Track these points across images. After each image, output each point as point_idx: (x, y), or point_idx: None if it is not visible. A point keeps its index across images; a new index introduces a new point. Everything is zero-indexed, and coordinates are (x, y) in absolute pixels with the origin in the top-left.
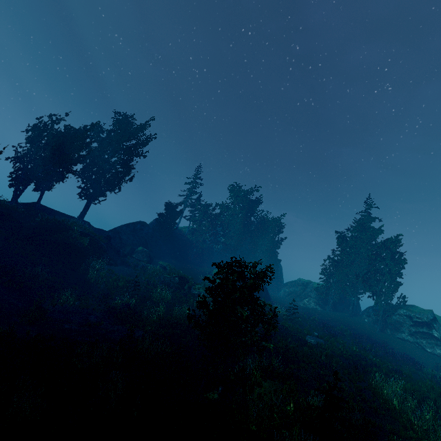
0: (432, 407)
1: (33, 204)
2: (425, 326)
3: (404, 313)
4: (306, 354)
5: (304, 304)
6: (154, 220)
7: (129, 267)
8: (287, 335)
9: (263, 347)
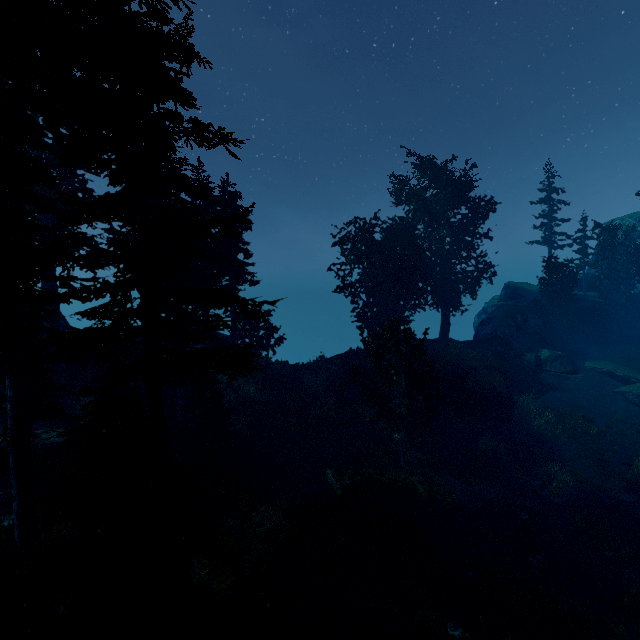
0: None
1: None
2: None
3: None
4: None
5: None
6: (506, 289)
7: (558, 389)
8: None
9: None
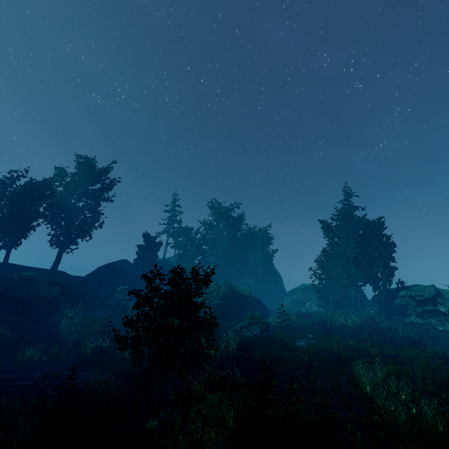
0: (421, 386)
1: (0, 265)
2: (430, 303)
3: (405, 294)
4: (285, 358)
5: (306, 310)
6: None
7: (110, 308)
8: (272, 343)
9: (205, 356)
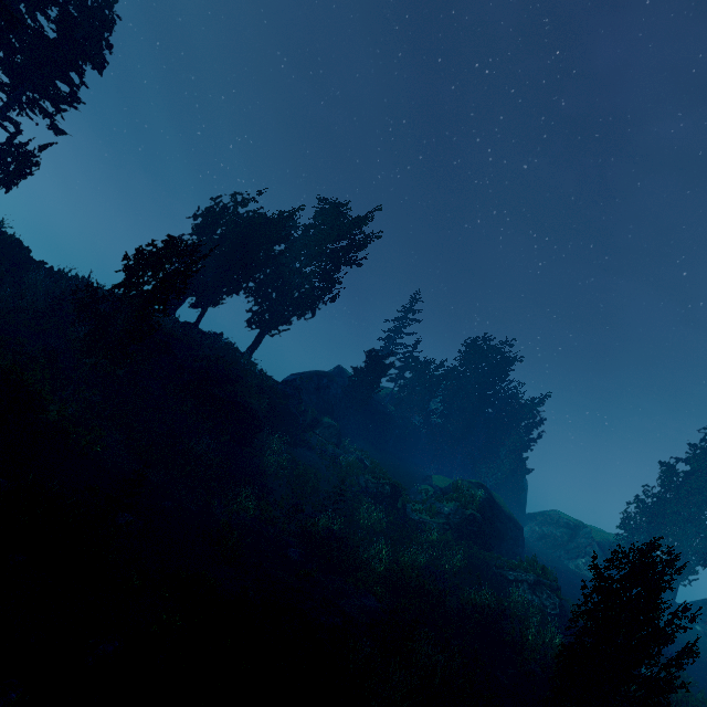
0: None
1: (188, 326)
2: None
3: None
4: None
5: (577, 568)
6: (336, 368)
7: (312, 450)
8: None
9: None
